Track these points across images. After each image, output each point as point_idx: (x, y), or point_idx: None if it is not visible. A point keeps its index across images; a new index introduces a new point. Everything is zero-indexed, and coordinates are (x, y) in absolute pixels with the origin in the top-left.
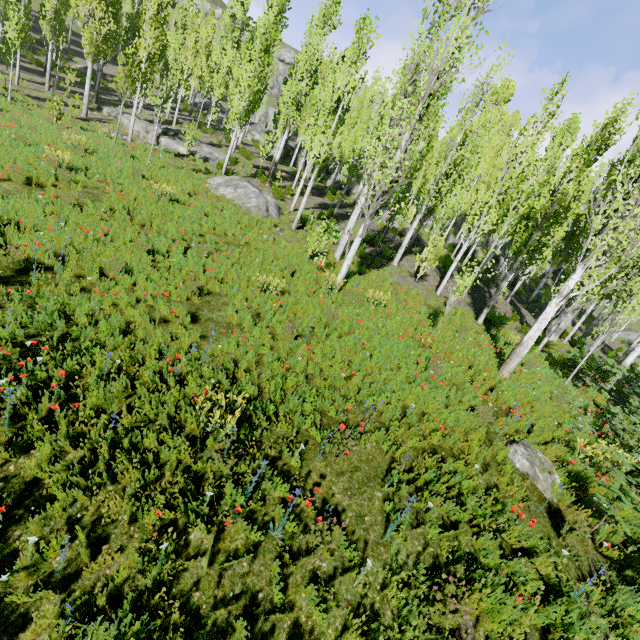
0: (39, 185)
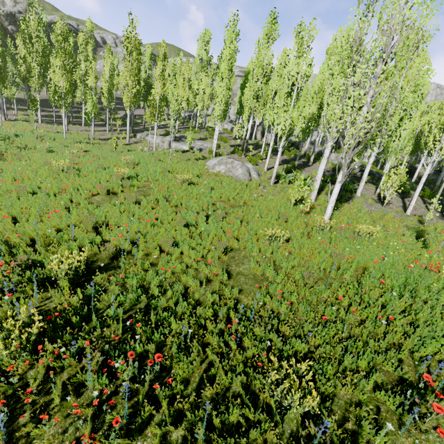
0: (114, 193)
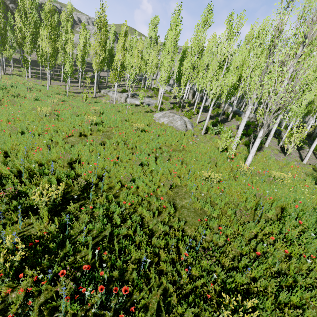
0: (84, 135)
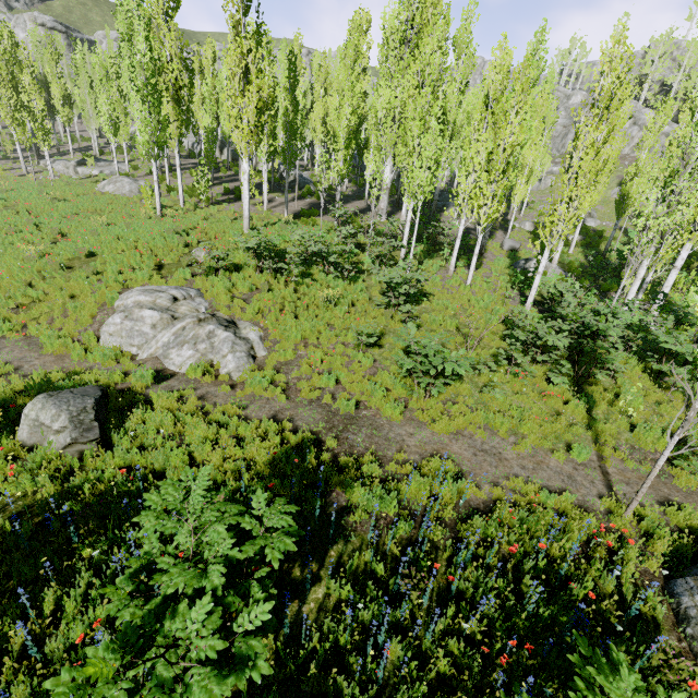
0: None
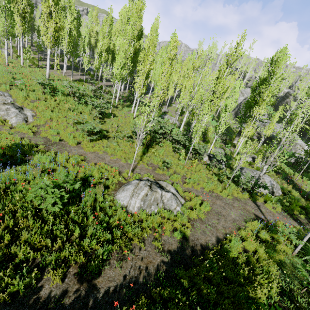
0: None
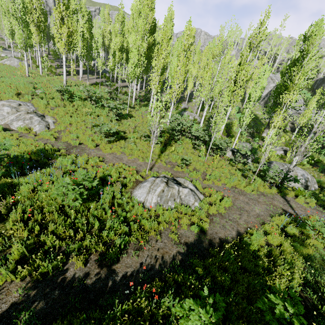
0: None
